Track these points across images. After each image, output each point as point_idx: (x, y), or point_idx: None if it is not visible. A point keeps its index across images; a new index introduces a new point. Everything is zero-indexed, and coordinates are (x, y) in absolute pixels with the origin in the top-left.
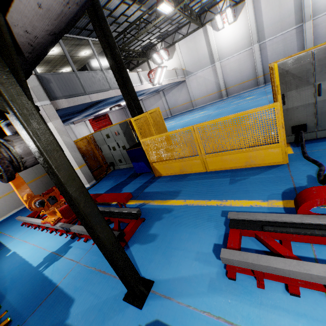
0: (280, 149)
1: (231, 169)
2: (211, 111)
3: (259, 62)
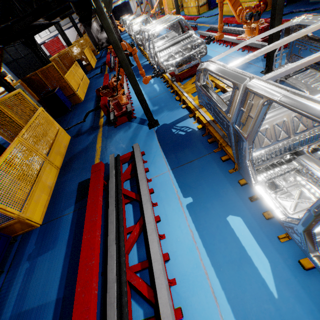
0: None
1: None
2: None
3: None
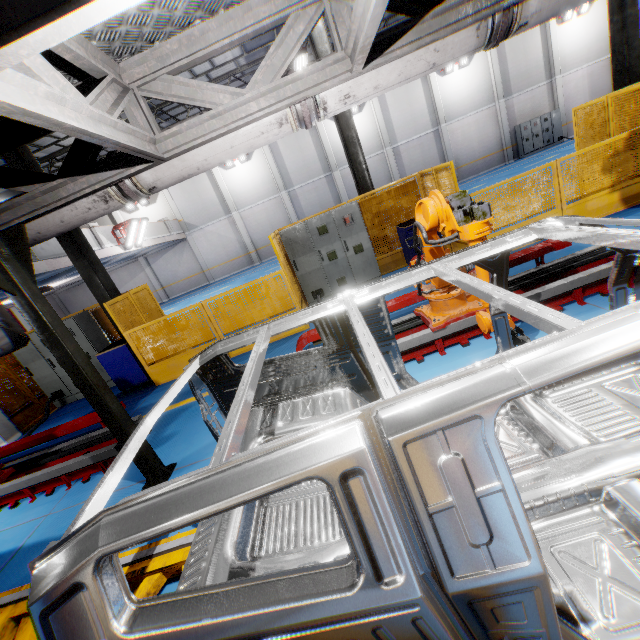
0: None
1: None
2: (238, 284)
3: (293, 214)
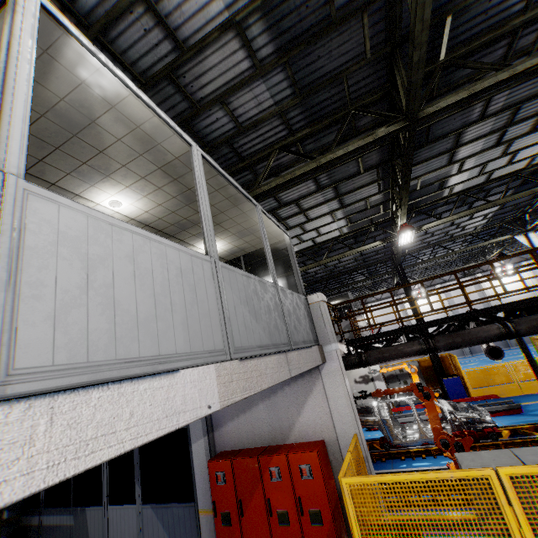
0: None
1: None
2: None
3: None
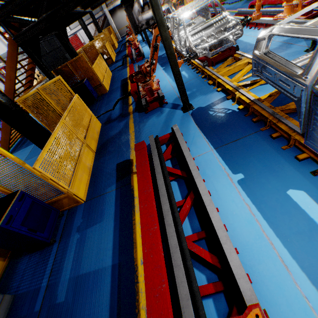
0: None
1: None
2: None
3: None
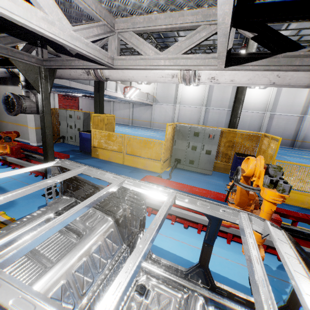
0: (160, 165)
1: (136, 167)
2: (158, 135)
3: (202, 118)
